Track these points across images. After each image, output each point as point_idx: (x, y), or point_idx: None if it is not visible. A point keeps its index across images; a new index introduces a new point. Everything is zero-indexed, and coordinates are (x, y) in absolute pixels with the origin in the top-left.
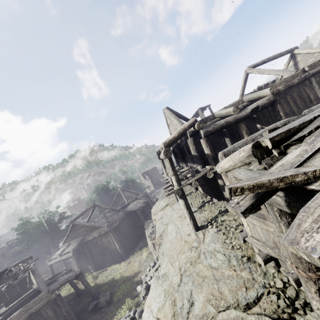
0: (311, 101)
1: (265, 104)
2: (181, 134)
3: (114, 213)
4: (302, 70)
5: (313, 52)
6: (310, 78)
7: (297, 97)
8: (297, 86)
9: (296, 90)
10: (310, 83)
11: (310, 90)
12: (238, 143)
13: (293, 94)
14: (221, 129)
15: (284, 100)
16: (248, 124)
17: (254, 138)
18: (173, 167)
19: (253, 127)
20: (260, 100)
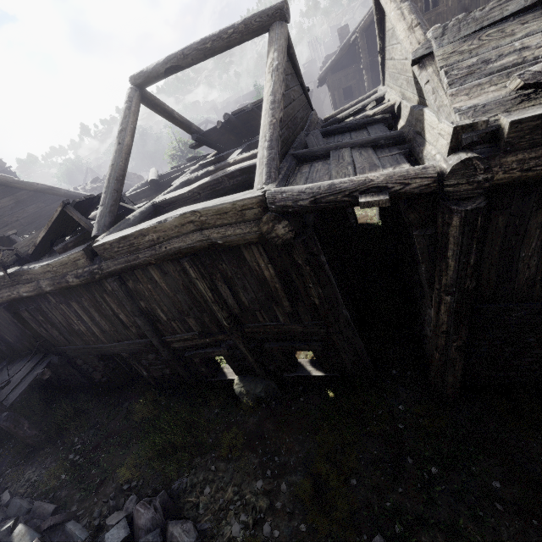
0: None
1: None
2: None
3: None
4: None
5: None
6: None
7: None
8: None
9: None
10: None
11: None
12: None
13: None
14: None
15: None
16: None
17: None
18: None
19: None
20: None
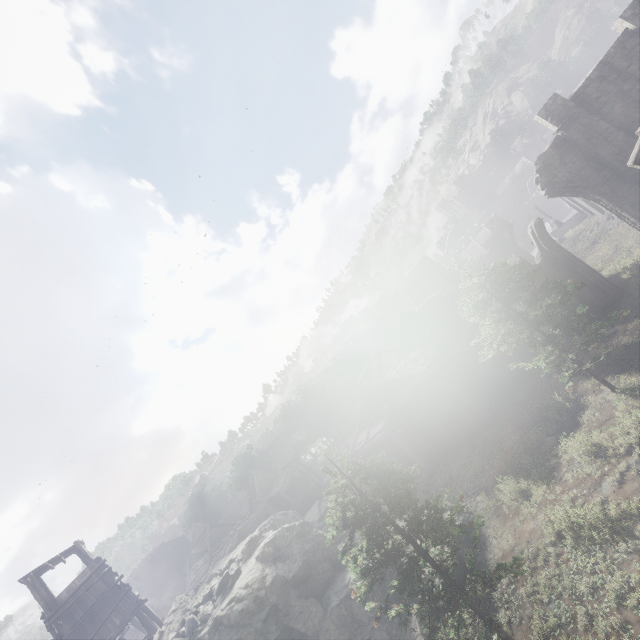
0: None
1: None
2: None
3: (204, 562)
4: None
5: None
6: None
7: None
8: None
9: None
10: None
11: None
12: None
13: None
14: None
15: None
16: None
17: None
18: None
19: None
20: None
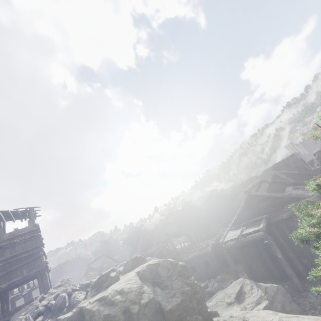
0: None
1: None
2: None
3: (94, 274)
4: None
5: None
6: None
7: None
8: None
9: None
10: None
11: None
12: None
13: None
14: None
15: None
16: None
17: None
18: None
19: None
20: None
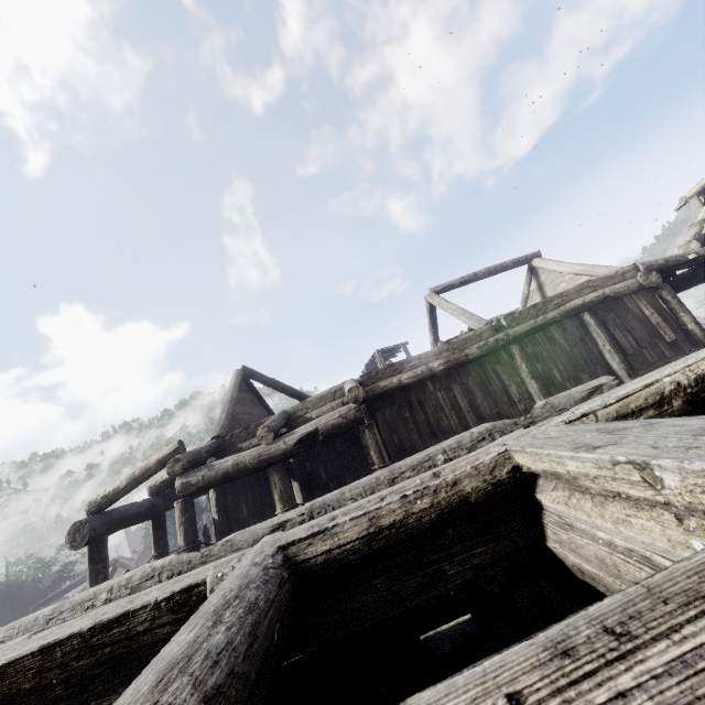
0: (511, 402)
1: (333, 426)
2: (135, 481)
3: None
4: (492, 326)
5: (561, 272)
6: (510, 345)
7: (478, 390)
8: (480, 363)
9: (477, 373)
10: (510, 358)
11: (510, 374)
12: (11, 627)
13: (468, 381)
14: (223, 480)
15: (445, 395)
16: (352, 448)
17: (53, 617)
18: (94, 572)
19: (364, 457)
20: (327, 415)
